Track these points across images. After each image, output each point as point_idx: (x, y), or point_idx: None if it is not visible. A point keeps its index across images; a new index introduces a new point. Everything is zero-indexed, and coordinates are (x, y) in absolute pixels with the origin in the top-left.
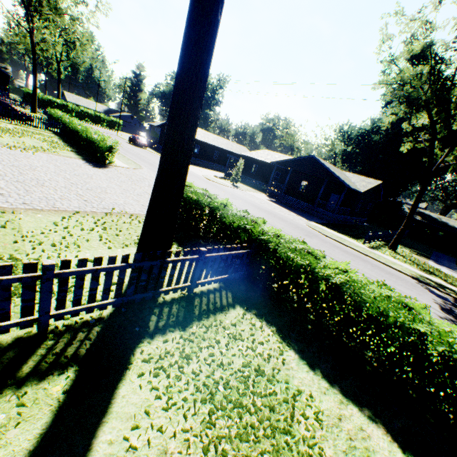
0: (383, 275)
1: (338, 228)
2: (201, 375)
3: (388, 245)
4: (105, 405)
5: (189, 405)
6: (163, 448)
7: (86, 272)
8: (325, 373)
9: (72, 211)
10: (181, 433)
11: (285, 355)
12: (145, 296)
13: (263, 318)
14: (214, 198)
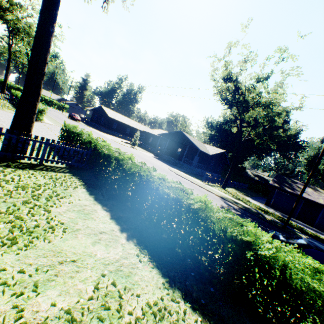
0: (198, 191)
1: (192, 174)
2: (15, 180)
3: (221, 186)
4: None
5: None
6: None
7: None
8: (97, 197)
9: None
10: None
11: (78, 189)
12: (6, 154)
13: (80, 179)
14: (86, 132)
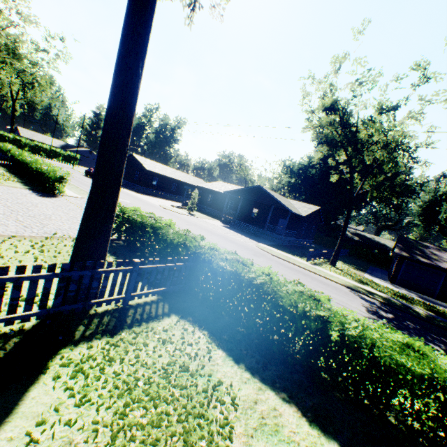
0: (321, 285)
1: (285, 249)
2: (122, 375)
3: (329, 262)
4: (11, 407)
5: (104, 400)
6: (69, 439)
7: (6, 280)
8: (250, 366)
9: (8, 235)
10: (91, 425)
11: (213, 353)
12: (74, 308)
13: (196, 323)
14: (159, 220)
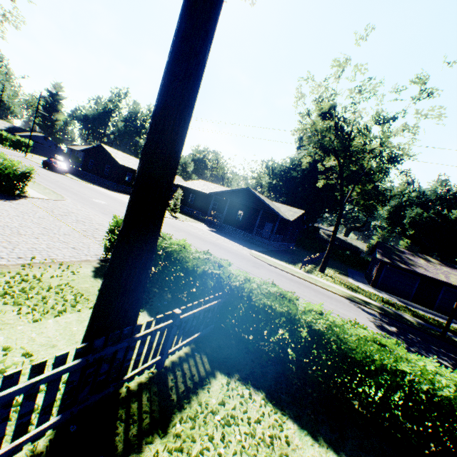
0: (326, 299)
1: (276, 255)
2: None
3: (319, 268)
4: None
5: None
6: None
7: (15, 393)
8: (328, 439)
9: None
10: None
11: (285, 429)
12: (104, 394)
13: (248, 382)
14: (168, 238)
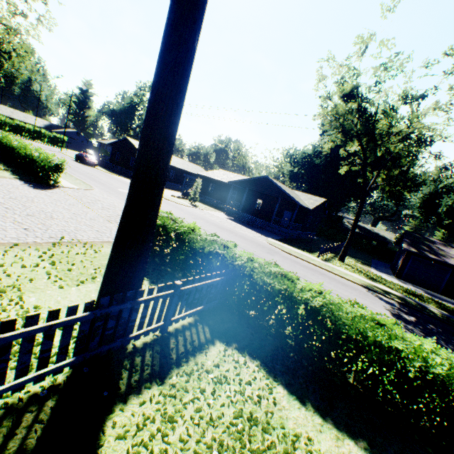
0: (340, 287)
1: (294, 243)
2: (190, 442)
3: (338, 257)
4: None
5: None
6: None
7: (36, 331)
8: (316, 405)
9: (8, 243)
10: None
11: (274, 392)
12: (112, 347)
13: (245, 351)
14: (180, 221)
